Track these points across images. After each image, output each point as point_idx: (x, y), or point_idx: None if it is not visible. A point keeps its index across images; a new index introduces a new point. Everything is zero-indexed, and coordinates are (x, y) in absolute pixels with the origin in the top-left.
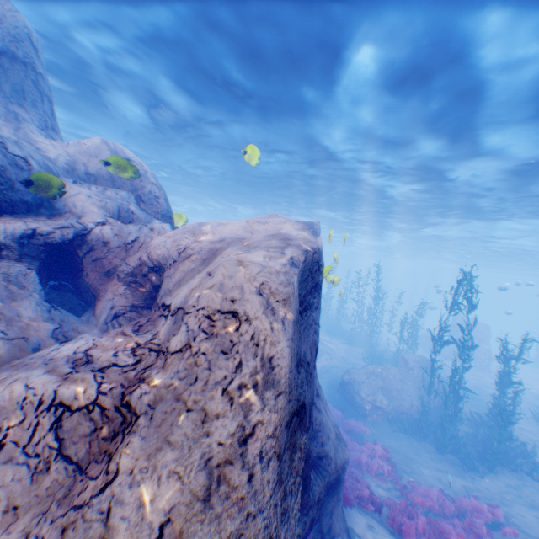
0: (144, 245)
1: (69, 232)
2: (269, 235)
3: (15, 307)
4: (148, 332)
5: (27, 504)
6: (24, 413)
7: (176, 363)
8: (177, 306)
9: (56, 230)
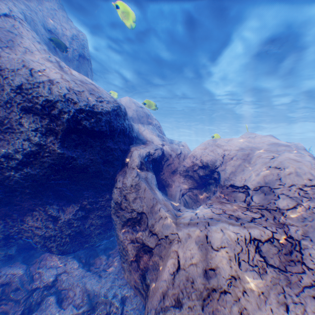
0: (184, 154)
1: (159, 151)
2: (270, 144)
3: (155, 194)
4: (235, 200)
5: (264, 290)
6: (239, 246)
7: (295, 214)
8: (256, 185)
9: (154, 151)
